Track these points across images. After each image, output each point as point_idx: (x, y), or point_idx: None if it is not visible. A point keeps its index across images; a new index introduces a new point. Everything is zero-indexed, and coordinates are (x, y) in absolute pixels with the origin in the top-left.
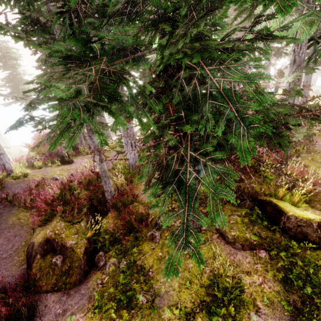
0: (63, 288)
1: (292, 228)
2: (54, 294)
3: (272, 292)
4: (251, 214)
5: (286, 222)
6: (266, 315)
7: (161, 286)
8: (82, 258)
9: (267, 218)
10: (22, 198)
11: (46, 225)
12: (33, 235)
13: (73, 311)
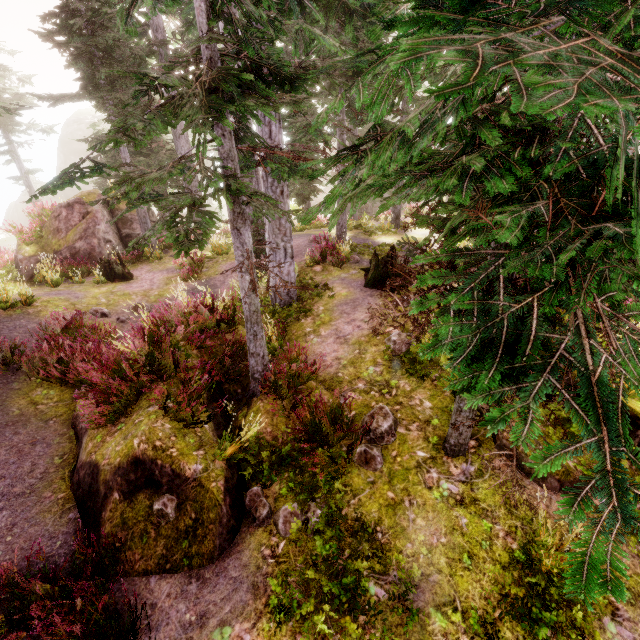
0: (186, 566)
1: None
2: (166, 579)
3: (633, 576)
4: (567, 420)
5: None
6: (632, 621)
7: (410, 563)
8: (222, 501)
9: None
10: (36, 356)
11: (116, 424)
12: (86, 446)
13: (223, 618)
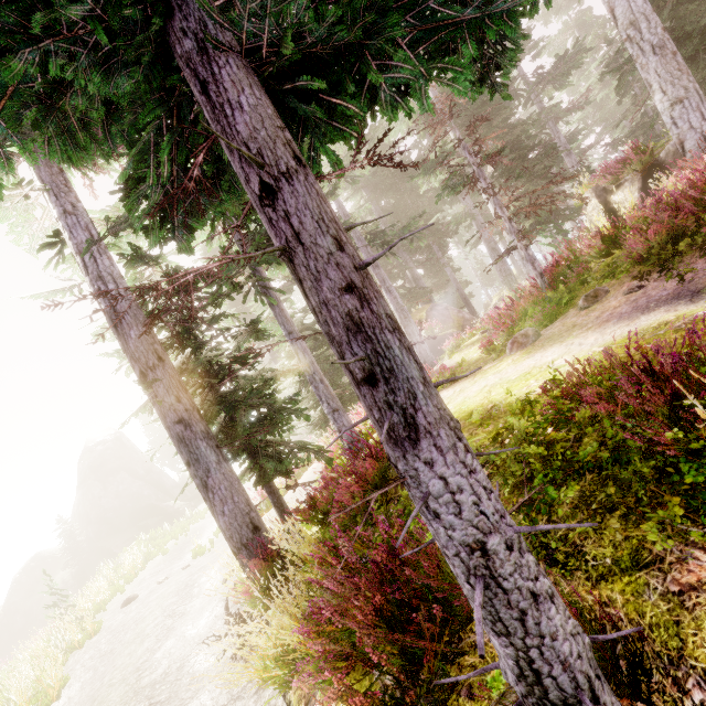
0: None
1: None
2: None
3: None
4: None
5: None
6: None
7: None
8: None
9: None
10: None
11: None
12: None
13: None
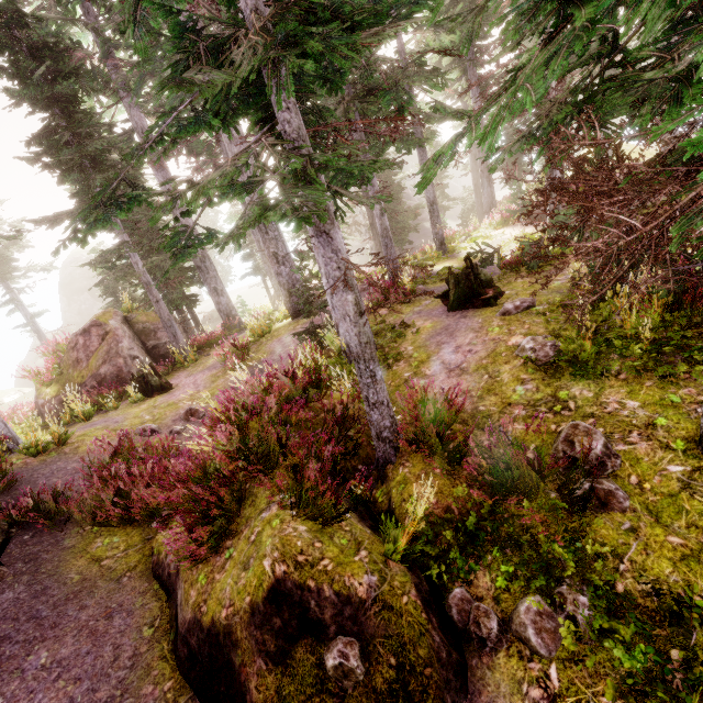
0: None
1: None
2: None
3: None
4: None
5: None
6: None
7: None
8: (427, 624)
9: None
10: (87, 496)
11: (221, 551)
12: (187, 597)
13: None
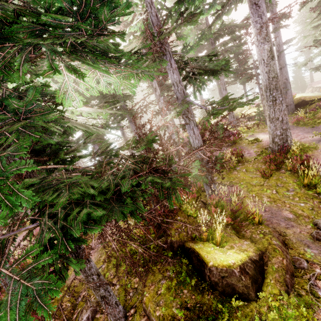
0: None
1: (218, 282)
2: None
3: None
4: (180, 271)
5: (210, 276)
6: None
7: None
8: None
9: (196, 272)
10: None
11: None
12: None
13: None
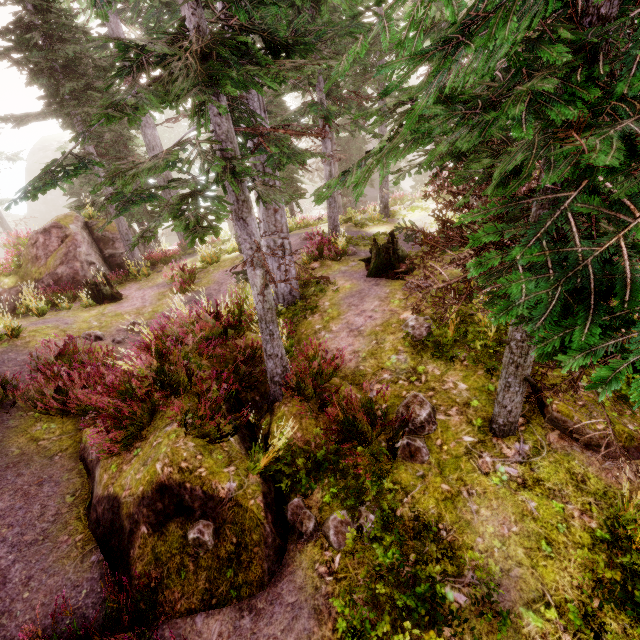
0: (235, 598)
1: None
2: (214, 617)
3: None
4: None
5: None
6: None
7: (485, 560)
8: (263, 519)
9: None
10: (31, 388)
11: (131, 450)
12: (101, 479)
13: None
